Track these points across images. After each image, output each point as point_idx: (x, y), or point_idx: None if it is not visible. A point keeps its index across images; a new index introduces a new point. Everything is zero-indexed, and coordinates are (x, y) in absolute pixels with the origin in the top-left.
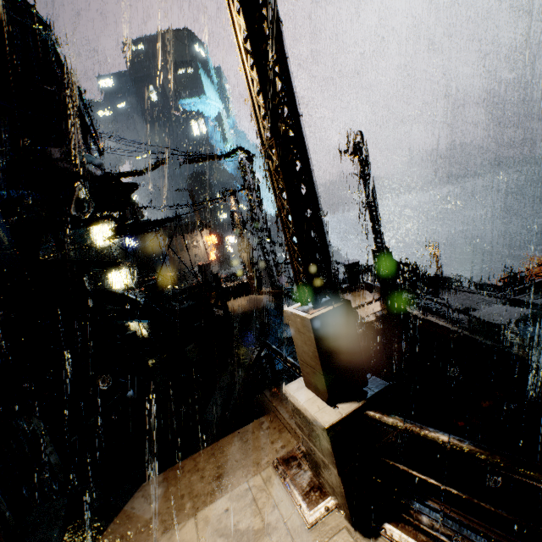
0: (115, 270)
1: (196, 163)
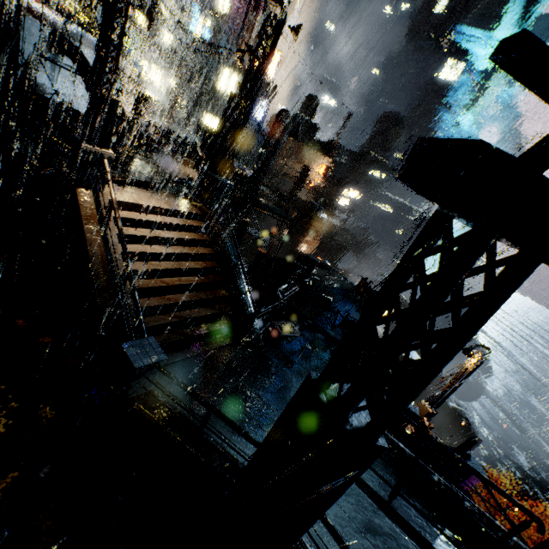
0: (211, 113)
1: None
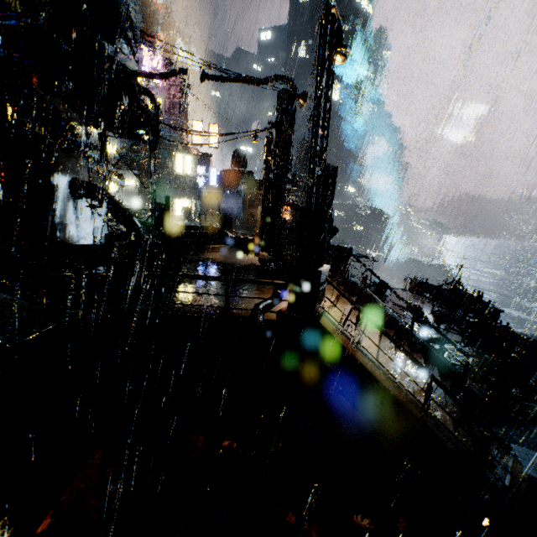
0: (181, 198)
1: (222, 82)
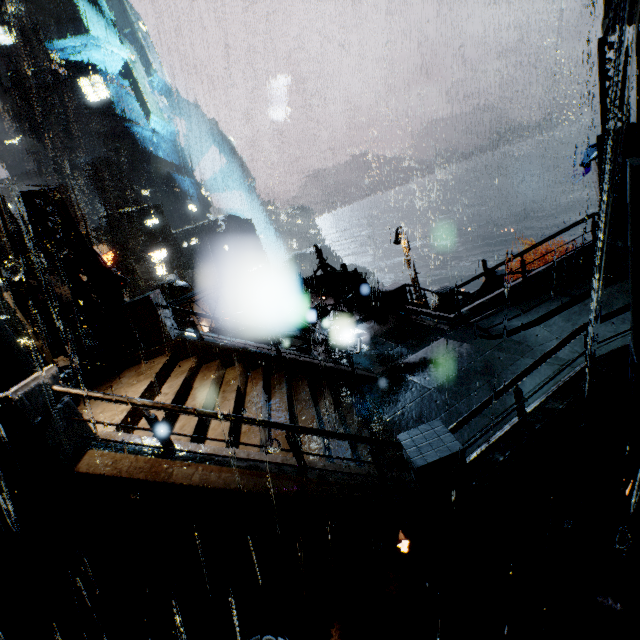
0: None
1: None
